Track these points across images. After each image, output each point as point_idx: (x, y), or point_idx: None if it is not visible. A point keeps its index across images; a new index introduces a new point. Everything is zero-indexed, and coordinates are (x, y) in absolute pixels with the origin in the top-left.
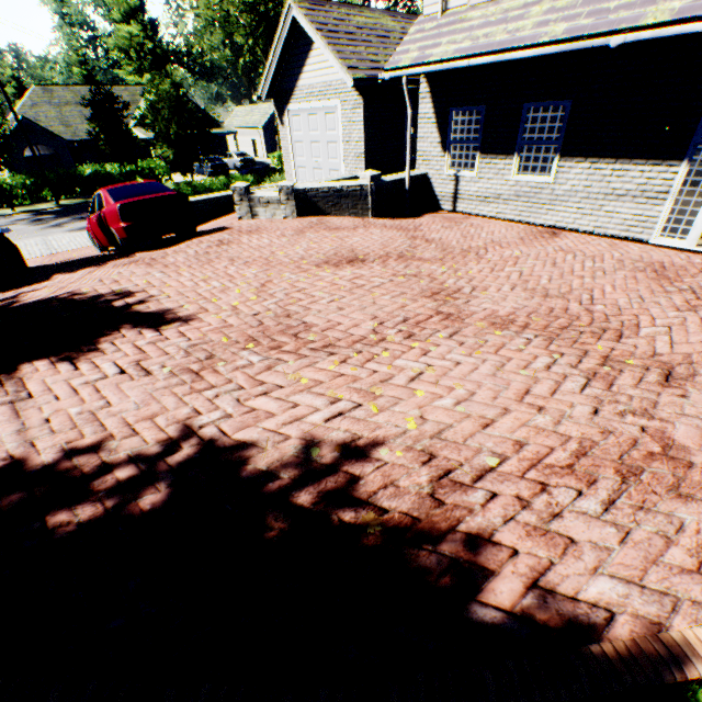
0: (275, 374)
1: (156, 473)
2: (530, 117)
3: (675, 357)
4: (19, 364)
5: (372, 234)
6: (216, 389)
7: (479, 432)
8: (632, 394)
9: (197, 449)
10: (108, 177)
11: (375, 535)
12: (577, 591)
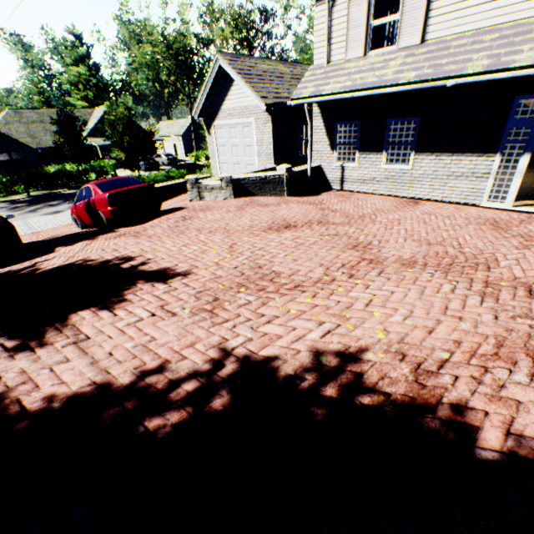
0: (270, 308)
1: (214, 384)
2: (391, 128)
3: (528, 278)
4: (67, 315)
5: (292, 207)
6: (231, 322)
7: (428, 337)
8: (513, 304)
9: (237, 364)
10: (67, 173)
11: (390, 411)
12: None
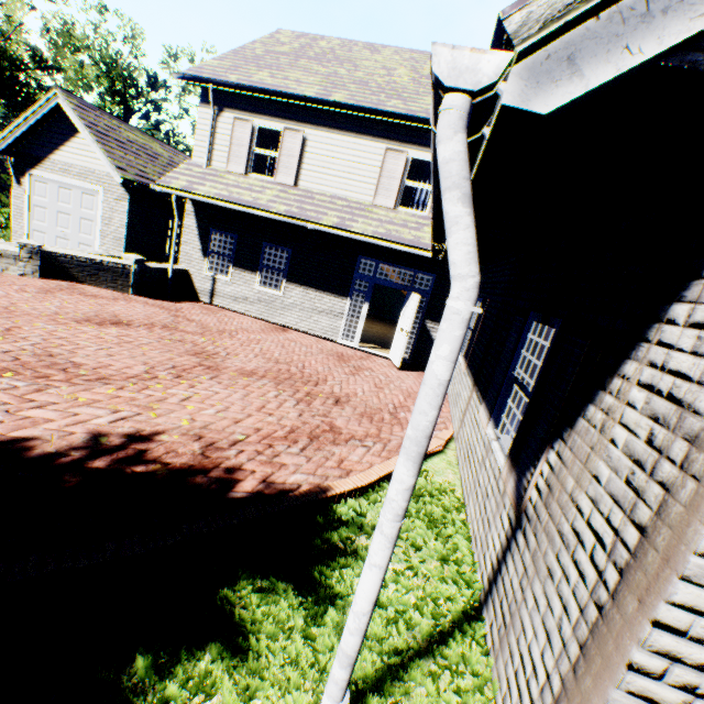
0: (49, 395)
1: None
2: (268, 252)
3: (342, 394)
4: None
5: (135, 306)
6: None
7: (234, 425)
8: (320, 408)
9: None
10: None
11: (164, 475)
12: (286, 480)
